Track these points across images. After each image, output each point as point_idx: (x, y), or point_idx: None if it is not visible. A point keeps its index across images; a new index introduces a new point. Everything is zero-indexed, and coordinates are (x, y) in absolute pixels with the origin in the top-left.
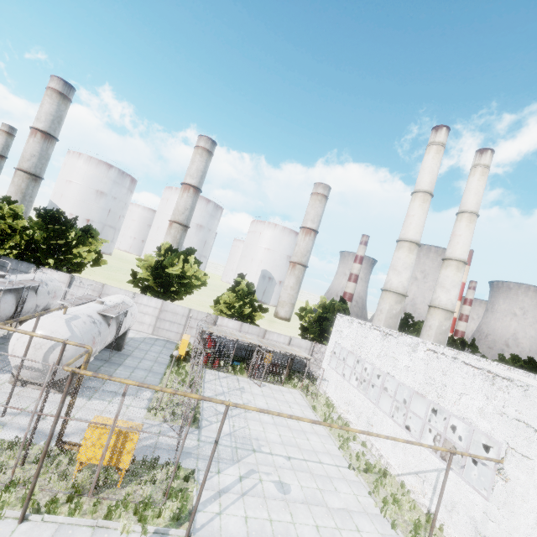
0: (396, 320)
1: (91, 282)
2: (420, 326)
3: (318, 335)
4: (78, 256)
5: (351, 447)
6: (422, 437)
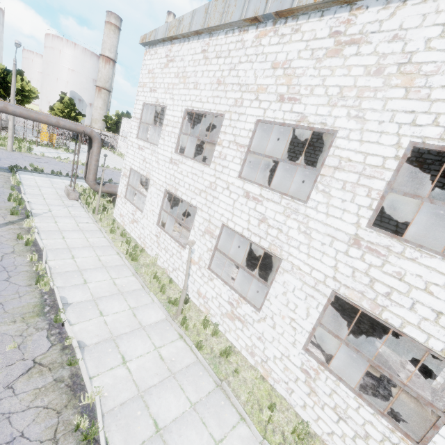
0: None
1: None
2: None
3: (116, 130)
4: None
5: None
6: None
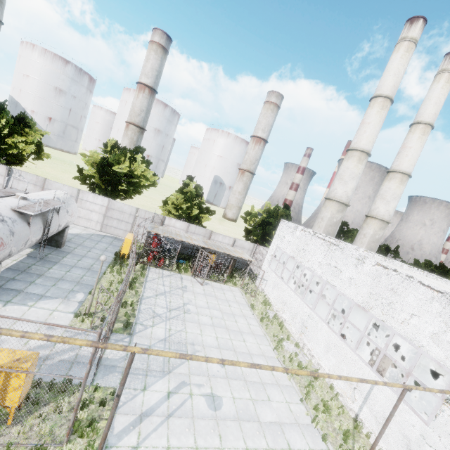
0: (335, 227)
1: (31, 176)
2: (354, 234)
3: (260, 237)
4: (13, 147)
5: (285, 347)
6: (358, 348)
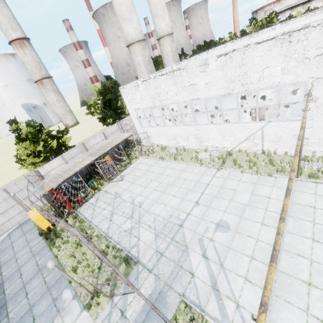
0: (151, 64)
1: None
2: (158, 60)
3: (115, 115)
4: None
5: (202, 158)
6: (240, 119)
